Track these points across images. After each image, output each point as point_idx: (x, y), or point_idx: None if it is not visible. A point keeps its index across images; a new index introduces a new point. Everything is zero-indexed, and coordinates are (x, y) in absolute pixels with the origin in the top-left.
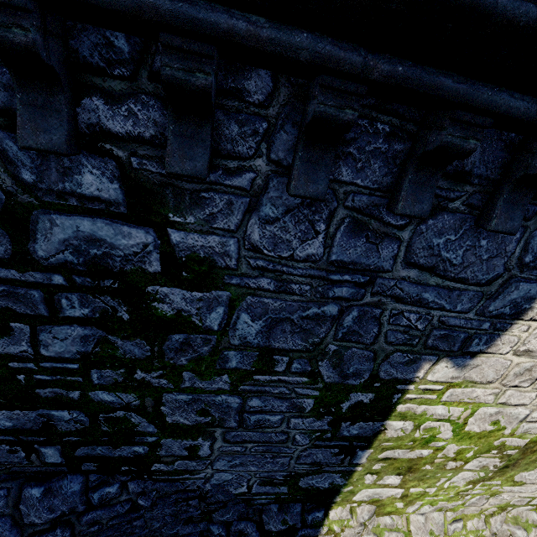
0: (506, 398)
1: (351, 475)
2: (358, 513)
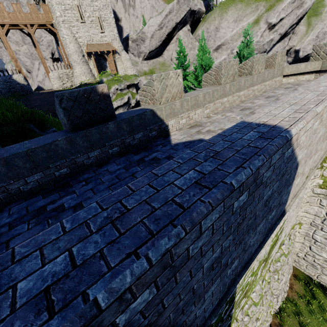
0: (259, 257)
1: (232, 317)
2: (239, 318)
